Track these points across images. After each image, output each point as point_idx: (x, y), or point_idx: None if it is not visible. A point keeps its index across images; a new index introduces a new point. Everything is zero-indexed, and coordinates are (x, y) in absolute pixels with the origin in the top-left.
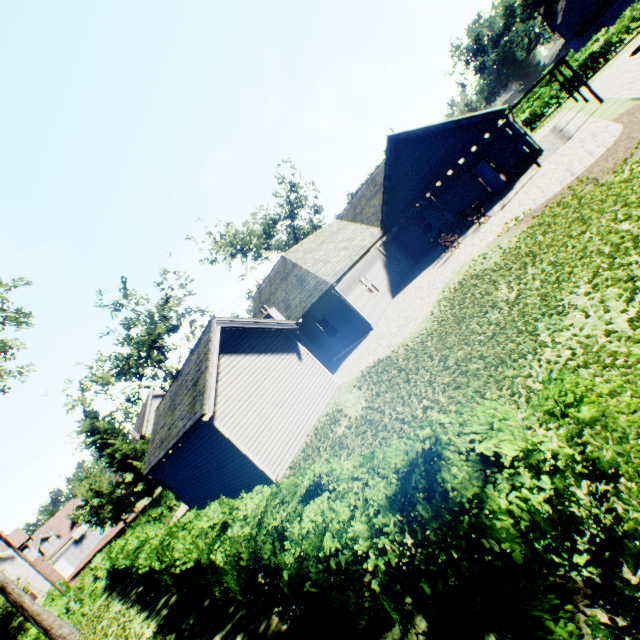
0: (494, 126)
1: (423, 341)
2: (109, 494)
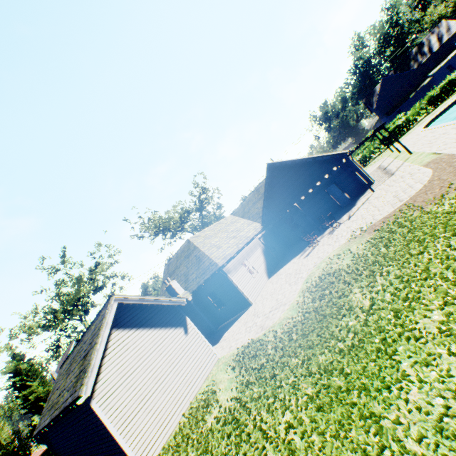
0: (339, 162)
1: (289, 331)
2: (6, 445)
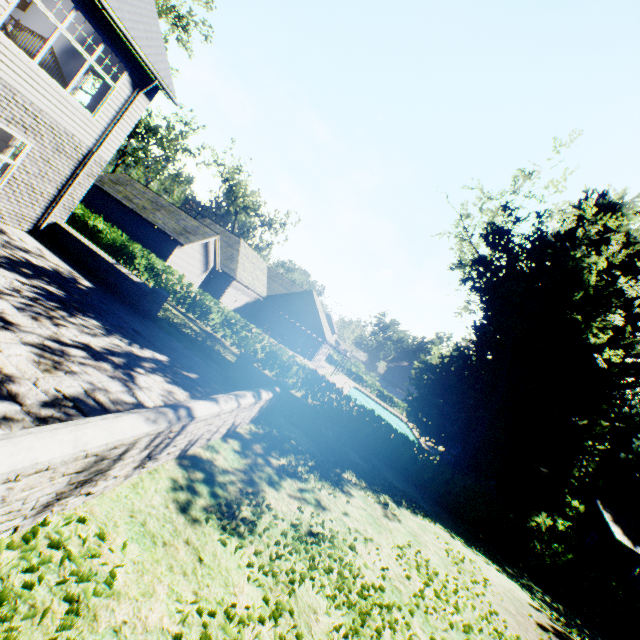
0: (320, 338)
1: None
2: None
